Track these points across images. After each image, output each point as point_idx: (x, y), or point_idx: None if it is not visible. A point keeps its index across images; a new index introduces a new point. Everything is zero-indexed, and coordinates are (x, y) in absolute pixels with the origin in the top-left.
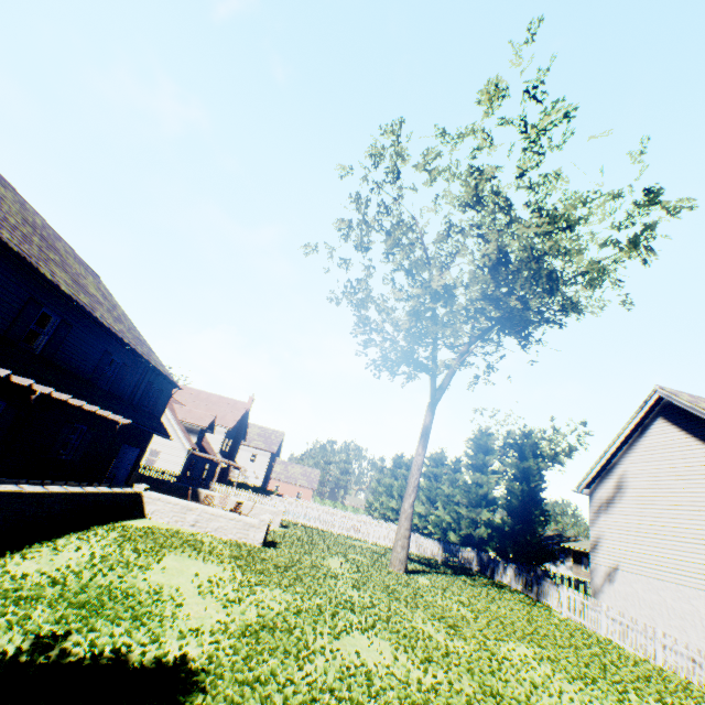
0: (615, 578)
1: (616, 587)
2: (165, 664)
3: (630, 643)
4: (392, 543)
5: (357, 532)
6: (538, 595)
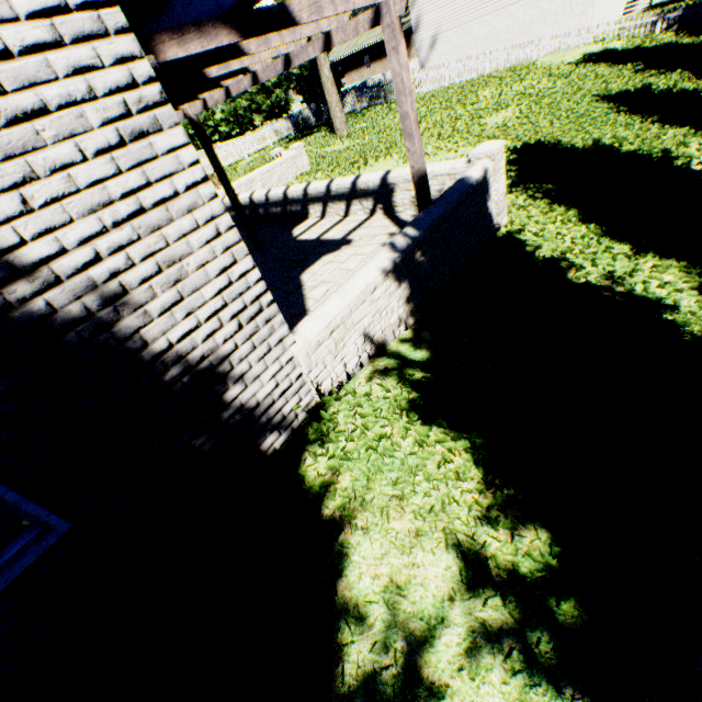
0: (438, 45)
1: (439, 51)
2: (517, 153)
3: (467, 76)
4: (260, 146)
5: (233, 157)
6: (386, 98)
